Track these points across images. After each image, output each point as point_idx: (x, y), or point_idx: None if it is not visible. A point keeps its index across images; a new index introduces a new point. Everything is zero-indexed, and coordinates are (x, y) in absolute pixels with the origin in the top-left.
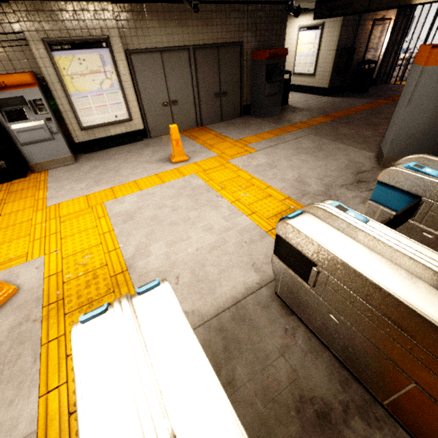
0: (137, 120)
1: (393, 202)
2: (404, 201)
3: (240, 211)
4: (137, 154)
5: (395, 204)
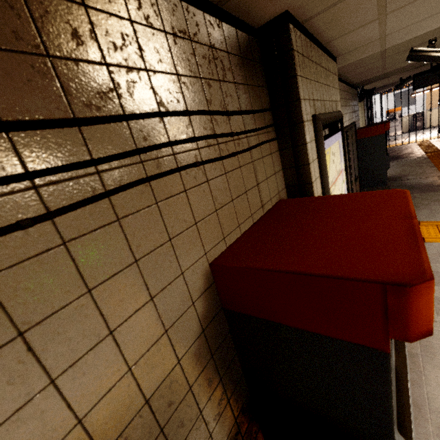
0: None
1: None
2: None
3: None
4: (438, 304)
5: None
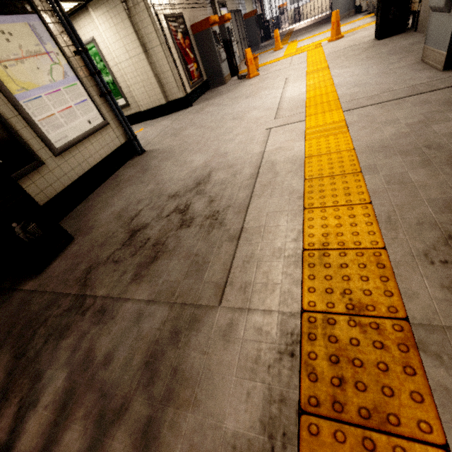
0: (237, 51)
1: None
2: None
3: None
4: None
5: None
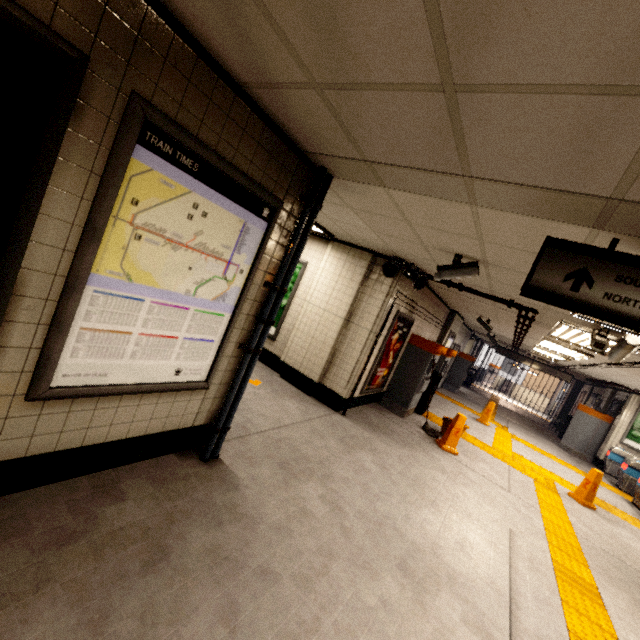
0: None
1: (635, 475)
2: (639, 475)
3: (571, 470)
4: (449, 409)
5: (636, 476)
